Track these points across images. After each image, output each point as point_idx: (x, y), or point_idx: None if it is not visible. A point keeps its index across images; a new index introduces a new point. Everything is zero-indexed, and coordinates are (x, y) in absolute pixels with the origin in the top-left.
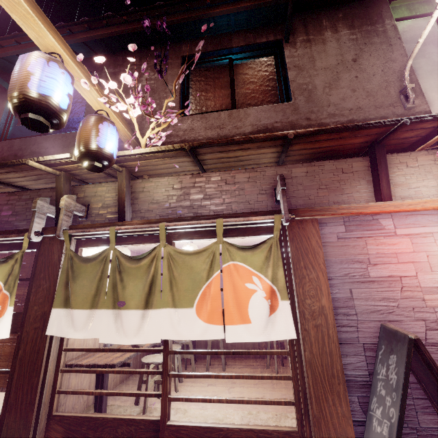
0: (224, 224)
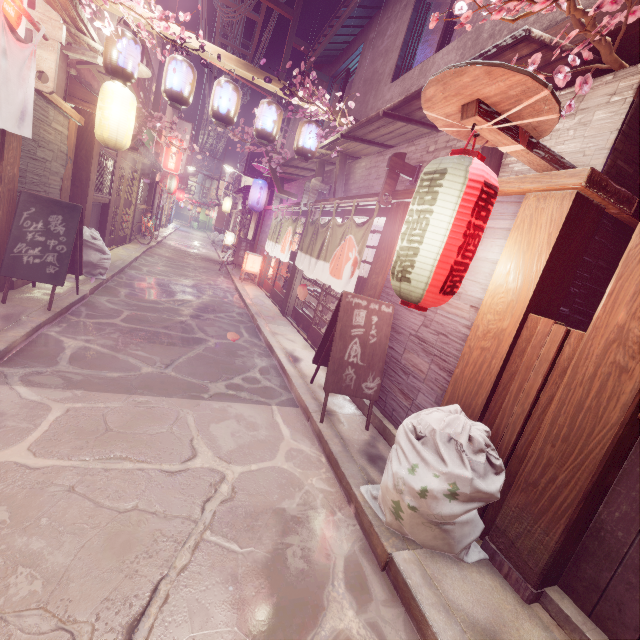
0: (365, 204)
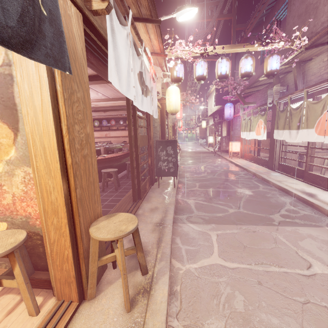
0: None
